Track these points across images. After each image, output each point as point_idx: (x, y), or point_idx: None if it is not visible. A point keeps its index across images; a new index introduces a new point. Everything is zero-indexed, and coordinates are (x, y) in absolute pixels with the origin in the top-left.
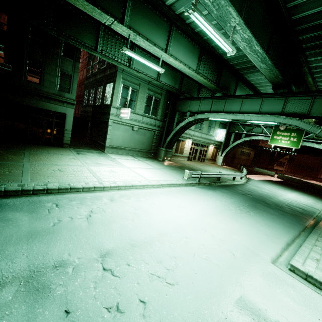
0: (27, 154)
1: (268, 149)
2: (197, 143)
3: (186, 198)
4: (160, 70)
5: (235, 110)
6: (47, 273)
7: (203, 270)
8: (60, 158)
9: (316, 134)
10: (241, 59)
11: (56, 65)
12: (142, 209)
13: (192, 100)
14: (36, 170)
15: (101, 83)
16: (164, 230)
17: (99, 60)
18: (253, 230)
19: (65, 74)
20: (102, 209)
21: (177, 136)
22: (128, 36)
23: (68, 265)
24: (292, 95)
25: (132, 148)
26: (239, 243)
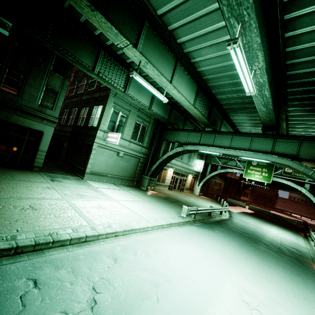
0: None
1: (244, 182)
2: (178, 172)
3: (195, 245)
4: (164, 99)
5: (225, 145)
6: None
7: None
8: (30, 188)
9: (307, 175)
10: (231, 100)
11: (41, 78)
12: (158, 272)
13: (180, 131)
14: None
15: (87, 104)
16: None
17: (87, 82)
18: (288, 292)
19: (50, 90)
20: (108, 280)
21: (163, 165)
22: (139, 62)
23: None
24: (279, 137)
25: (115, 175)
26: None
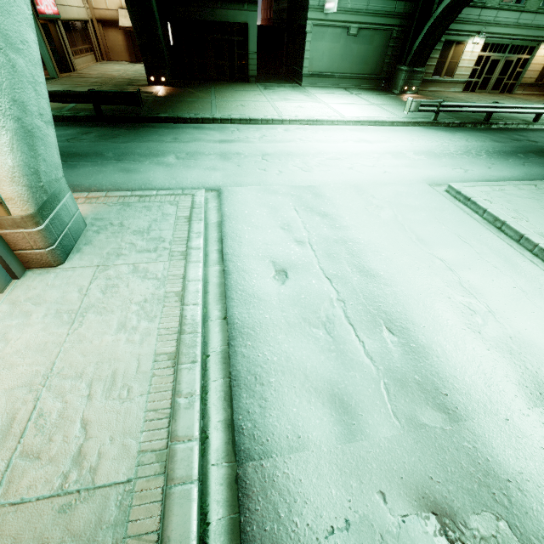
0: (213, 92)
1: None
2: (500, 44)
3: (384, 136)
4: None
5: None
6: (230, 155)
7: (338, 172)
8: (244, 95)
9: None
10: None
11: None
12: (313, 138)
13: None
14: (222, 106)
15: None
16: (324, 152)
17: None
18: (449, 167)
19: None
20: (274, 135)
21: (438, 33)
22: None
23: (241, 155)
24: None
25: (346, 74)
26: (405, 169)
